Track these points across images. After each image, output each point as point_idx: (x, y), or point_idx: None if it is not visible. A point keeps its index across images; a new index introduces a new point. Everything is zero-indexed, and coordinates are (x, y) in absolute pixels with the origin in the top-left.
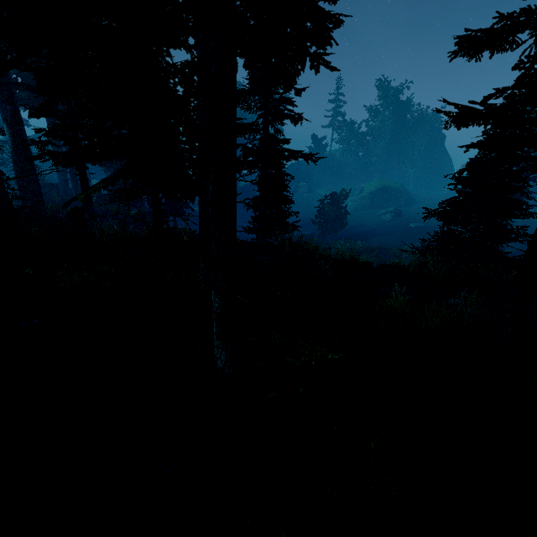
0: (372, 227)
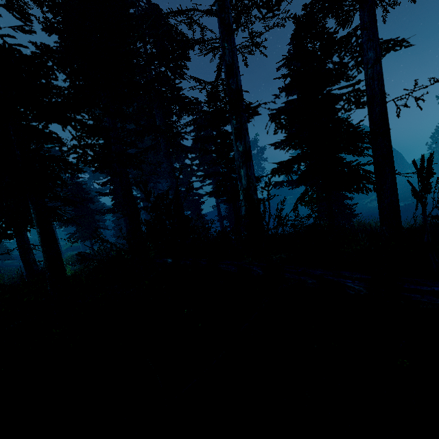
0: (366, 214)
